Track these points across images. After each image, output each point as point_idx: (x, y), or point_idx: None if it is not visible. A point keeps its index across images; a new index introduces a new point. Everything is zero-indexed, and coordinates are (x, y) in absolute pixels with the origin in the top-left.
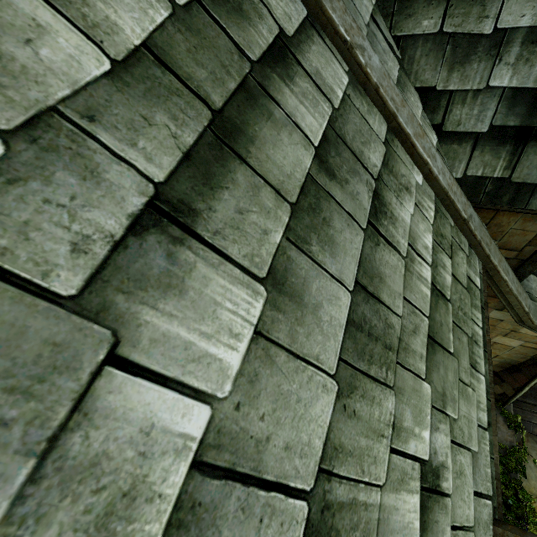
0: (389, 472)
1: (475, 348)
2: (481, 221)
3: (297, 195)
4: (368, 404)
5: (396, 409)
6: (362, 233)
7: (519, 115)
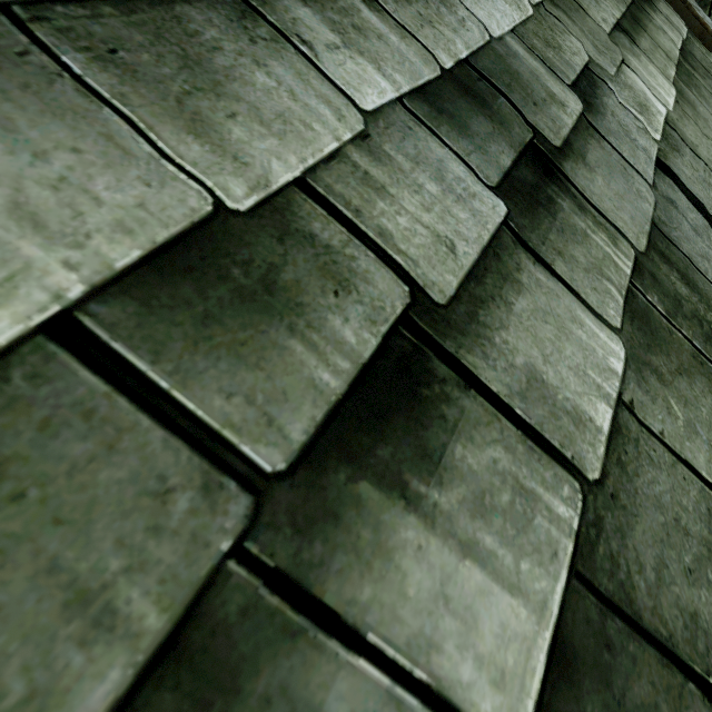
0: None
1: None
2: None
3: (676, 63)
4: None
5: None
6: None
7: None
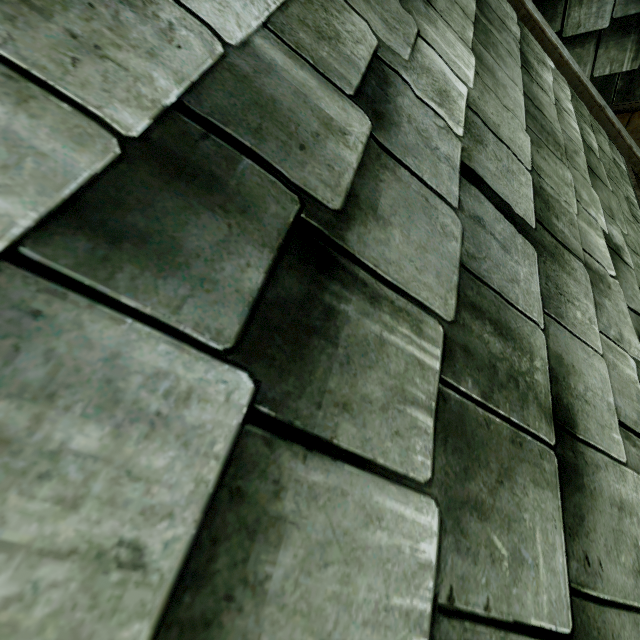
0: (579, 211)
1: (632, 207)
2: (616, 117)
3: (473, 19)
4: (553, 163)
5: (574, 183)
6: (519, 68)
7: (639, 1)
